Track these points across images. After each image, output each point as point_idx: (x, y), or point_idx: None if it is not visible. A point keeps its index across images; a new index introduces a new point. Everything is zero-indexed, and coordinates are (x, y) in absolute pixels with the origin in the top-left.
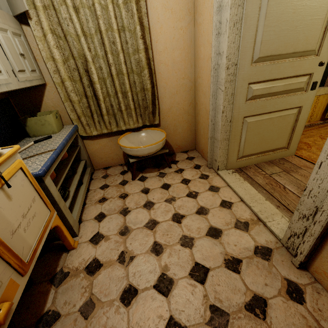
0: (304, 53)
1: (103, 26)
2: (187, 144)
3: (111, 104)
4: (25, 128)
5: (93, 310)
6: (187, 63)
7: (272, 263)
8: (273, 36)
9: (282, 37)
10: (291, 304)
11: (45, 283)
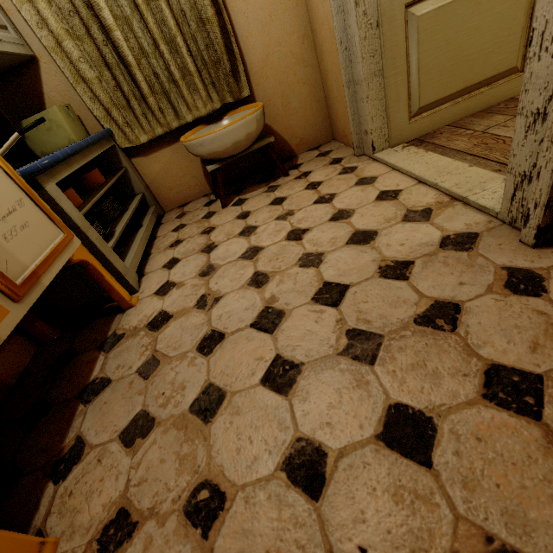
0: None
1: None
2: (317, 133)
3: (154, 72)
4: (25, 142)
5: (157, 368)
6: None
7: (477, 253)
8: None
9: None
10: (513, 301)
11: (92, 351)
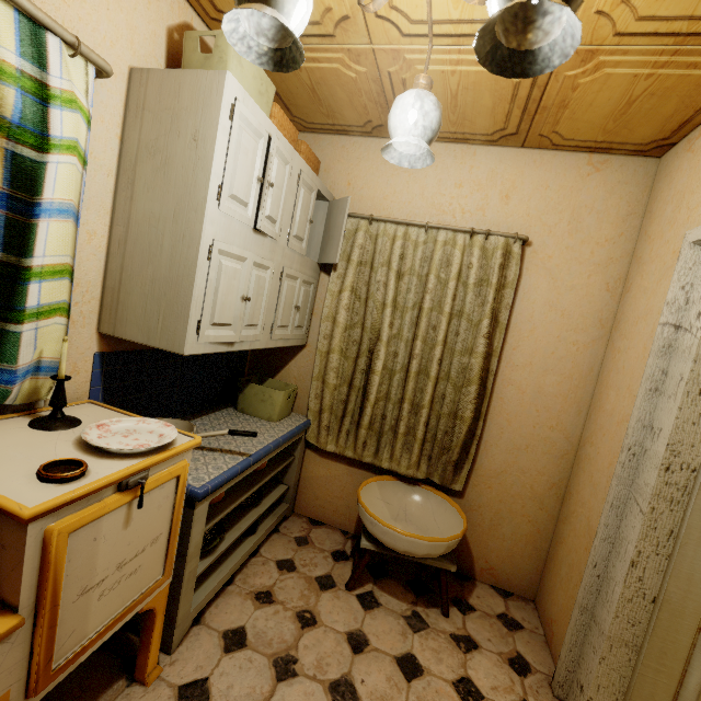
0: None
1: (429, 303)
2: (516, 576)
3: (384, 413)
4: (239, 394)
5: None
6: (569, 404)
7: None
8: None
9: None
10: None
11: None
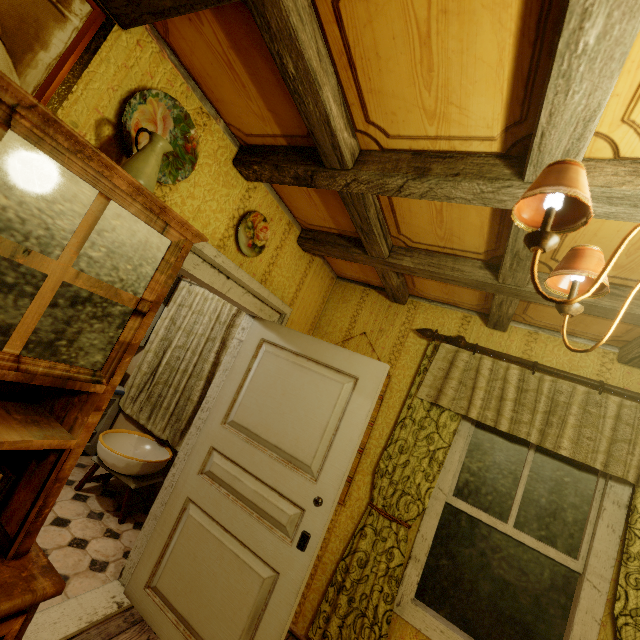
0: (293, 458)
1: (201, 331)
2: None
3: (161, 393)
4: None
5: None
6: None
7: None
8: (255, 406)
9: (265, 413)
10: None
11: None
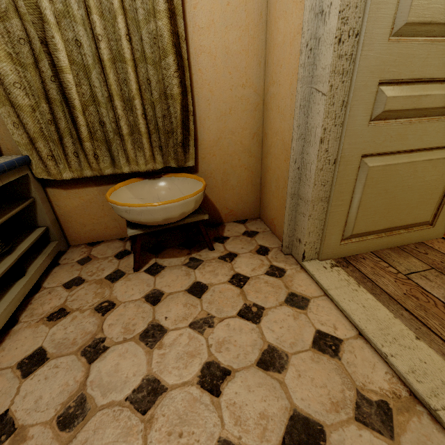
0: None
1: None
2: (246, 209)
3: (101, 120)
4: None
5: None
6: (251, 58)
7: None
8: None
9: None
10: None
11: None
